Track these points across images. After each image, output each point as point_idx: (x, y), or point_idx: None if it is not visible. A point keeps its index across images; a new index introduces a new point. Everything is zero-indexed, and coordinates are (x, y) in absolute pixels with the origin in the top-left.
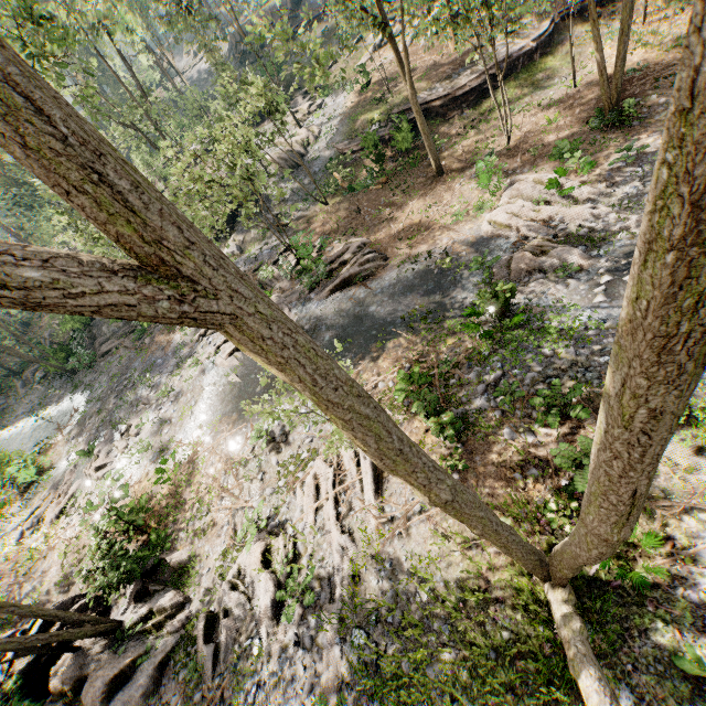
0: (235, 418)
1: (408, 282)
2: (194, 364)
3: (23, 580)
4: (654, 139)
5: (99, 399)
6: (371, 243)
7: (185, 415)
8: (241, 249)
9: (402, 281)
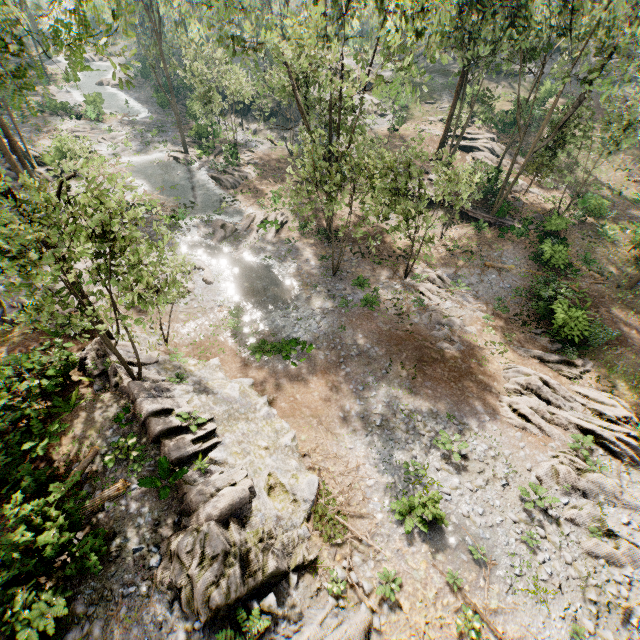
0: (133, 170)
1: (215, 199)
2: (164, 146)
3: (47, 138)
4: (309, 251)
5: (145, 122)
6: (248, 180)
7: (135, 155)
8: (255, 132)
9: (217, 196)
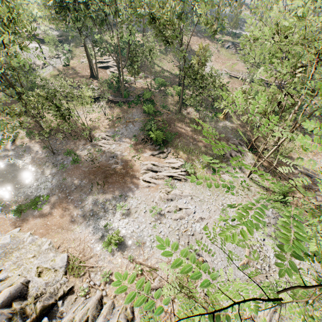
0: None
1: None
2: None
3: None
4: (36, 146)
5: None
6: None
7: None
8: None
9: None
